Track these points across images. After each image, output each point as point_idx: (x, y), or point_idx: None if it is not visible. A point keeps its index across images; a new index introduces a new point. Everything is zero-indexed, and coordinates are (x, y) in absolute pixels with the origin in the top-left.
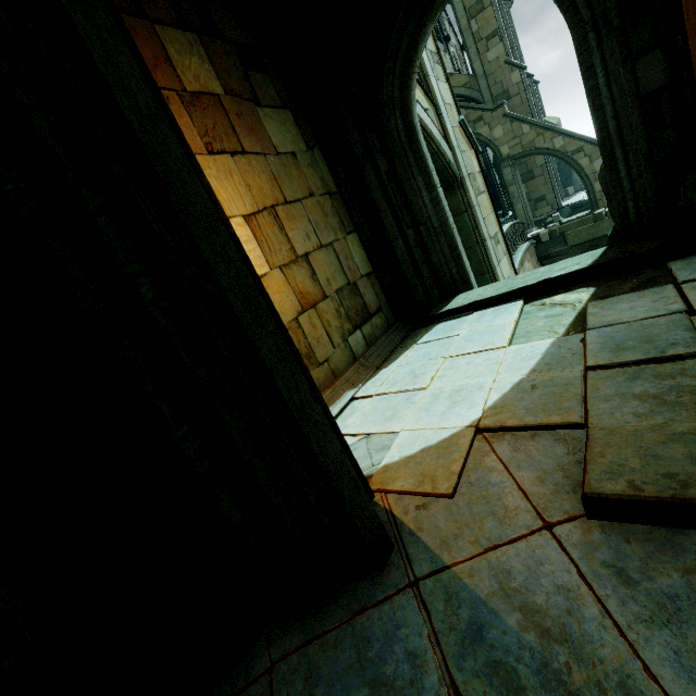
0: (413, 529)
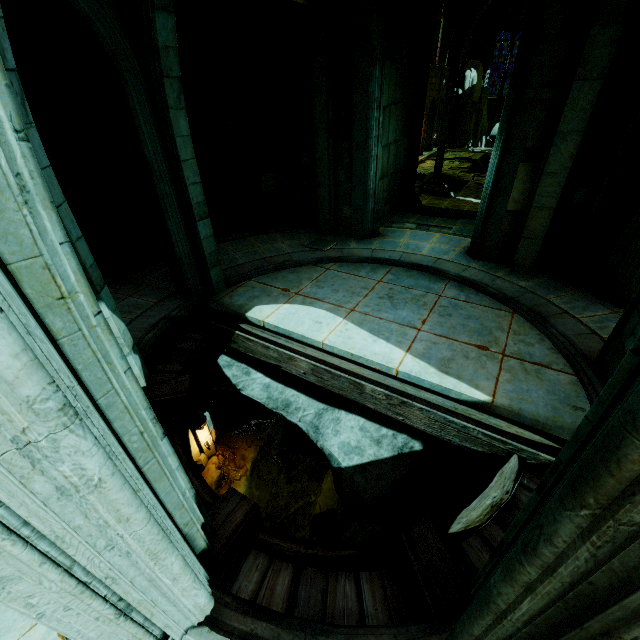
0: None
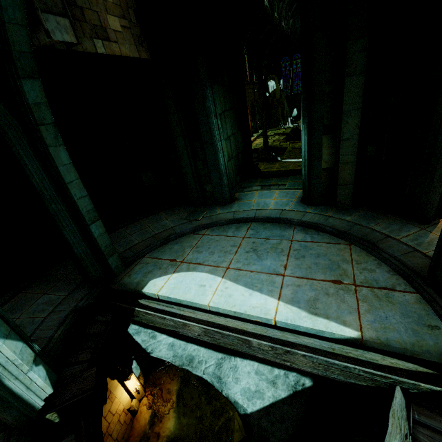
0: (437, 227)
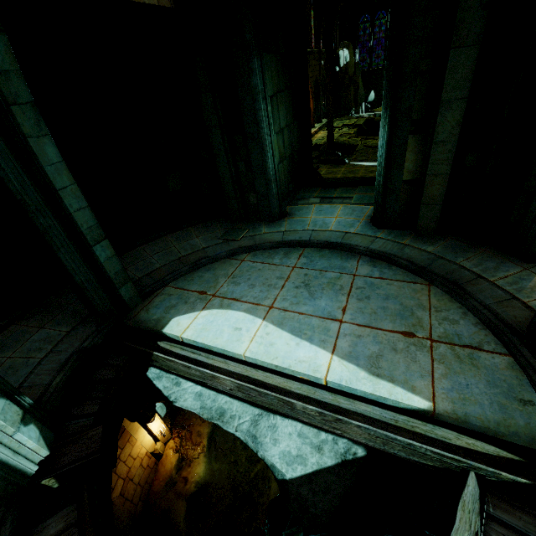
0: None
